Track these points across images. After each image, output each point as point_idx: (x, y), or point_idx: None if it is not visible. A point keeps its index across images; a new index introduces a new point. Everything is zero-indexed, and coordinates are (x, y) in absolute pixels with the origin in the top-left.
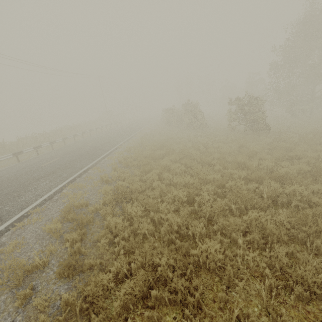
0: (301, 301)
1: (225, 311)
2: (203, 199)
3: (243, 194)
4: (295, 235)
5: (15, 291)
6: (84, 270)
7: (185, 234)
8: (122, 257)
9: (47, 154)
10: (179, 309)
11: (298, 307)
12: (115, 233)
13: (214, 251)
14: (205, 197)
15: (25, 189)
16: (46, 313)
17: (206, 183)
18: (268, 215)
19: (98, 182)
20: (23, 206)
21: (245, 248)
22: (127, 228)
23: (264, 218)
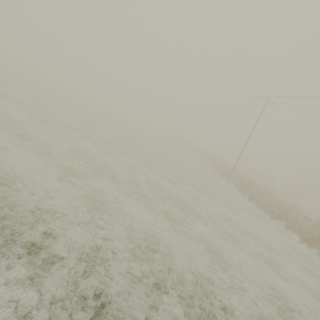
0: None
1: None
2: None
3: None
4: None
5: None
6: None
7: None
8: None
9: None
10: None
11: None
12: None
13: None
14: None
15: None
16: None
17: None
18: None
19: None
20: None
21: None
22: None
23: None
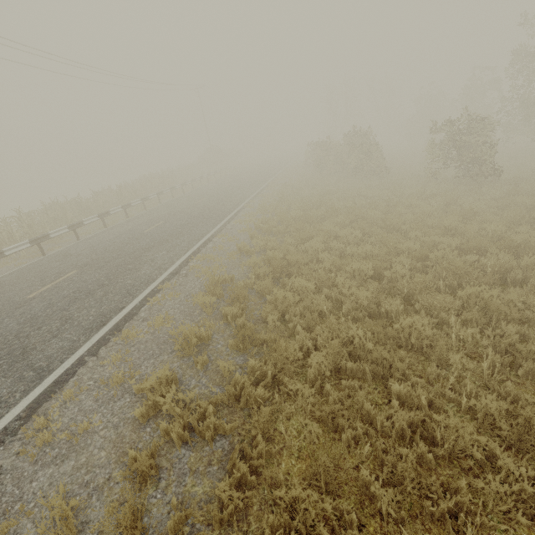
0: (530, 380)
1: (434, 385)
2: (395, 274)
3: (457, 267)
4: (529, 317)
5: (193, 356)
6: (257, 344)
7: (376, 313)
8: (303, 331)
9: (141, 216)
10: (379, 382)
11: (525, 385)
12: (280, 311)
13: (420, 326)
14: (398, 271)
15: (139, 261)
16: (231, 378)
17: (396, 255)
18: (495, 290)
19: (235, 253)
20: (148, 280)
21: (459, 328)
22: (299, 304)
23: (489, 293)
